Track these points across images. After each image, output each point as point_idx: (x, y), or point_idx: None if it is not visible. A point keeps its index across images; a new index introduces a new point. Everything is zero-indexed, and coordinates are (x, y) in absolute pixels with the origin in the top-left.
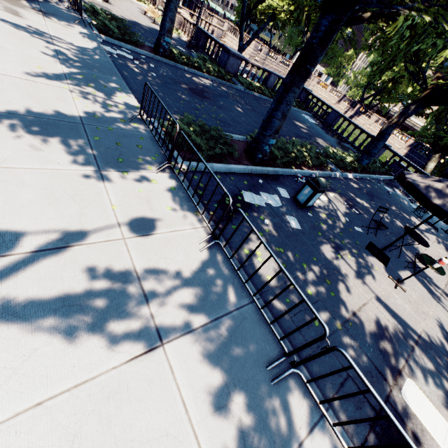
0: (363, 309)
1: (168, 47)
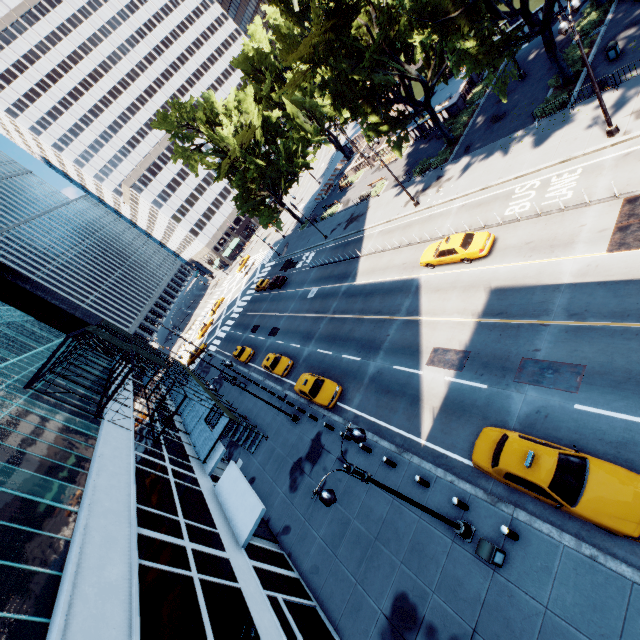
0: None
1: (453, 137)
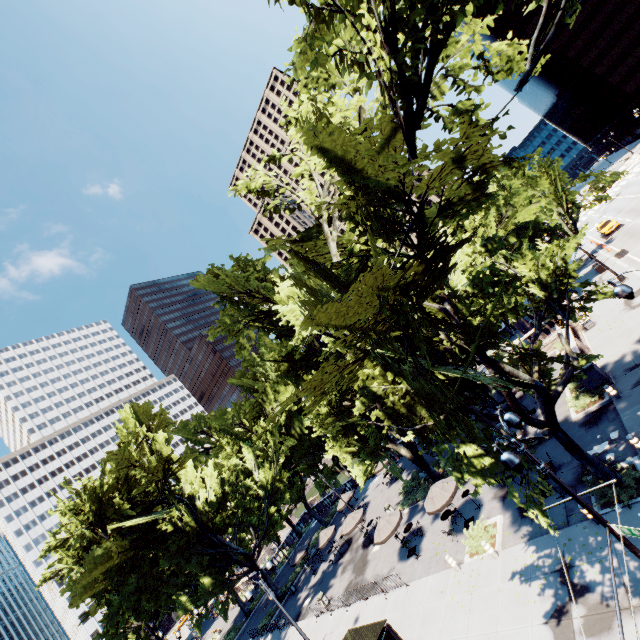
0: (302, 598)
1: (249, 609)
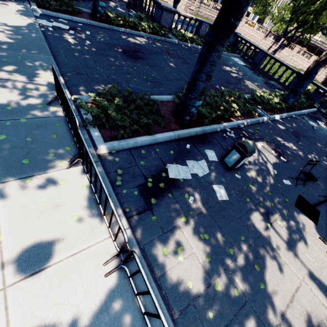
0: (296, 297)
1: (104, 12)
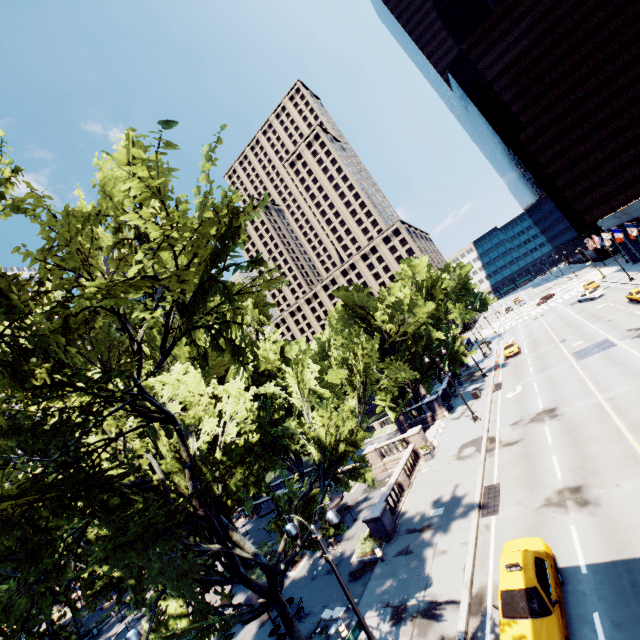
0: None
1: None
